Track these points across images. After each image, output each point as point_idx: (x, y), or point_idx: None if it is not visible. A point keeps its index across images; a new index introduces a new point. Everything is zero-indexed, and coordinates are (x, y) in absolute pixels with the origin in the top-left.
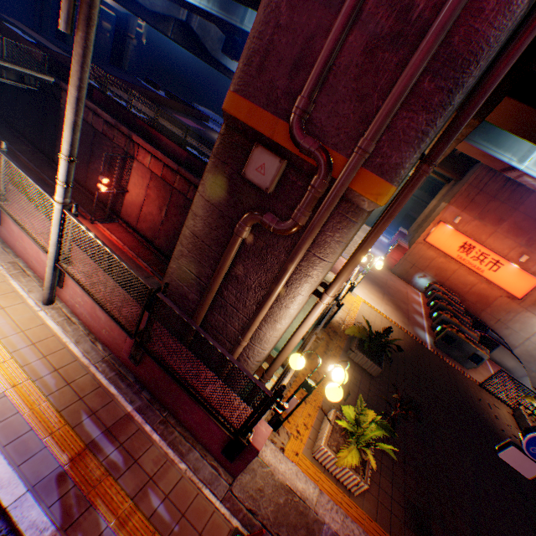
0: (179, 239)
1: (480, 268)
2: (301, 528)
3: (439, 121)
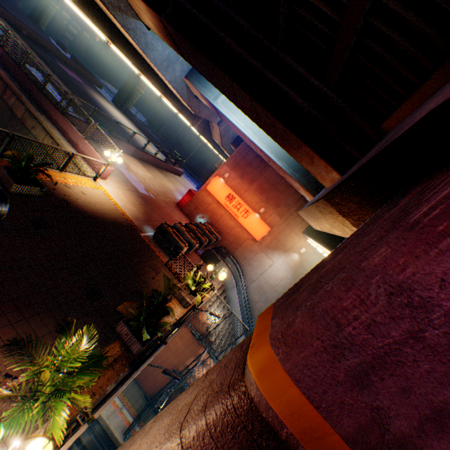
0: None
1: (237, 214)
2: None
3: None
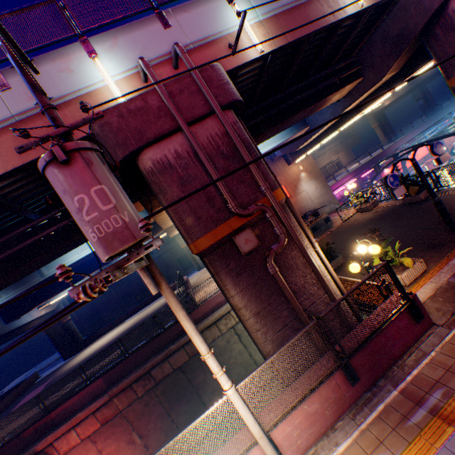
0: (253, 332)
1: None
2: (454, 290)
3: (264, 162)
